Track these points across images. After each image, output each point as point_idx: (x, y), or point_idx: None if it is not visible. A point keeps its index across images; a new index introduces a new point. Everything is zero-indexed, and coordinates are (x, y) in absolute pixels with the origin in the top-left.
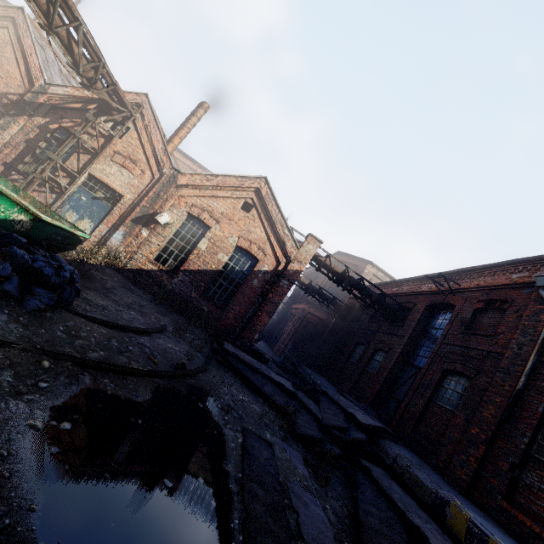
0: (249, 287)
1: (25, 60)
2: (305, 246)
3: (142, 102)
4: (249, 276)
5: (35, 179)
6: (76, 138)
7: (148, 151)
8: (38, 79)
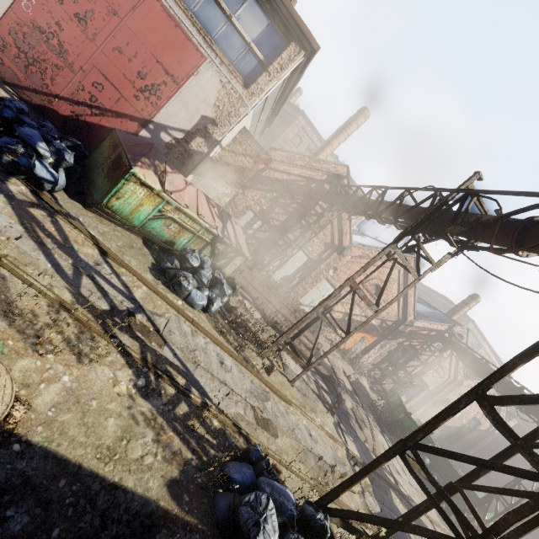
0: (470, 436)
1: (403, 297)
2: (510, 422)
3: (463, 333)
4: (472, 431)
5: (388, 376)
6: (430, 370)
7: (453, 363)
8: (410, 315)
